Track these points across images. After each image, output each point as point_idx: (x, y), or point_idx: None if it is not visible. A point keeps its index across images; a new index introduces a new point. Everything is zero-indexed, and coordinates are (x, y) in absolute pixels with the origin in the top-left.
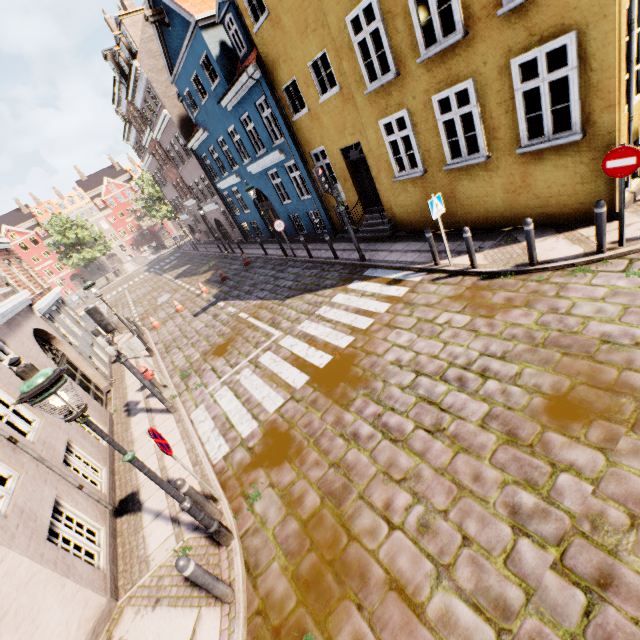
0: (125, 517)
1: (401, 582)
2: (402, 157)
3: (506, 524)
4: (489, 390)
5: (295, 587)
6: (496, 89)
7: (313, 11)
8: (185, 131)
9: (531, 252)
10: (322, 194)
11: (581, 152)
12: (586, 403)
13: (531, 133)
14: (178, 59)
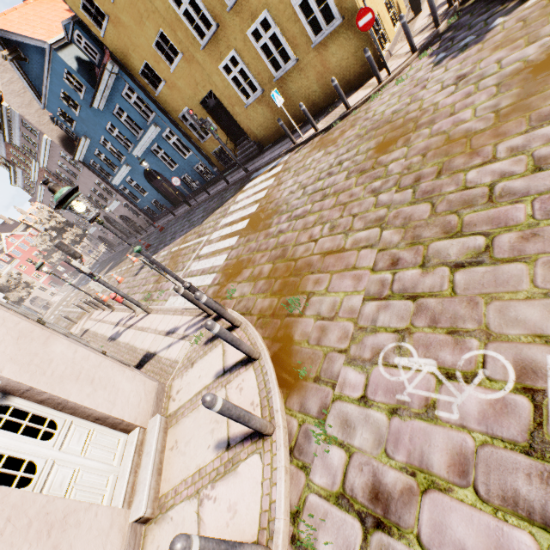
0: (146, 365)
1: (329, 250)
2: (244, 87)
3: (371, 197)
4: (345, 166)
5: (274, 296)
6: (283, 11)
7: (142, 3)
8: (68, 148)
9: (343, 100)
10: (199, 147)
11: (347, 31)
12: (393, 138)
13: (315, 32)
14: (43, 85)
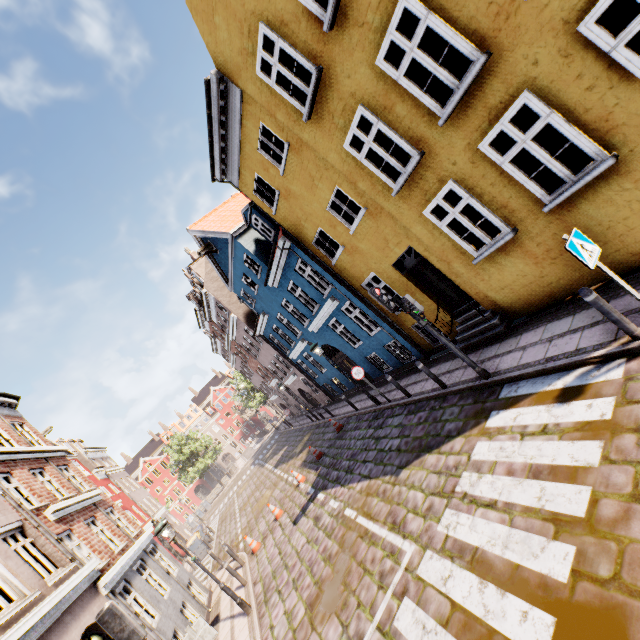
0: None
1: None
2: (472, 232)
3: None
4: None
5: None
6: (572, 76)
7: (313, 164)
8: (251, 323)
9: None
10: (392, 320)
11: None
12: None
13: None
14: (229, 270)
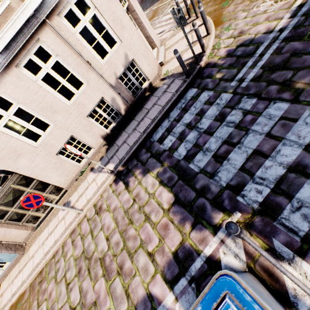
0: None
1: None
2: None
3: None
4: None
5: (216, 5)
6: None
7: None
8: None
9: None
10: None
11: None
12: None
13: None
14: None
